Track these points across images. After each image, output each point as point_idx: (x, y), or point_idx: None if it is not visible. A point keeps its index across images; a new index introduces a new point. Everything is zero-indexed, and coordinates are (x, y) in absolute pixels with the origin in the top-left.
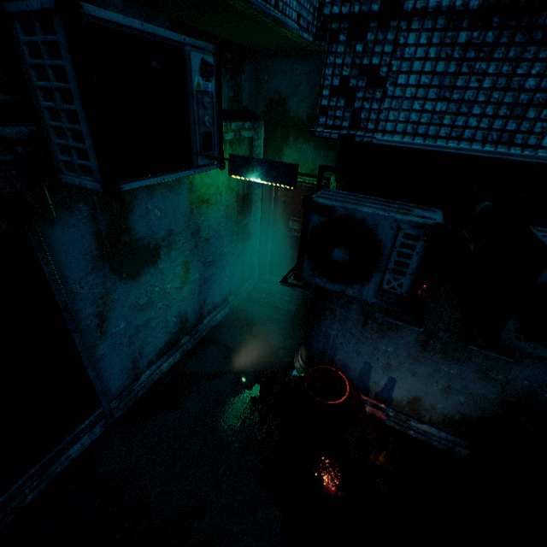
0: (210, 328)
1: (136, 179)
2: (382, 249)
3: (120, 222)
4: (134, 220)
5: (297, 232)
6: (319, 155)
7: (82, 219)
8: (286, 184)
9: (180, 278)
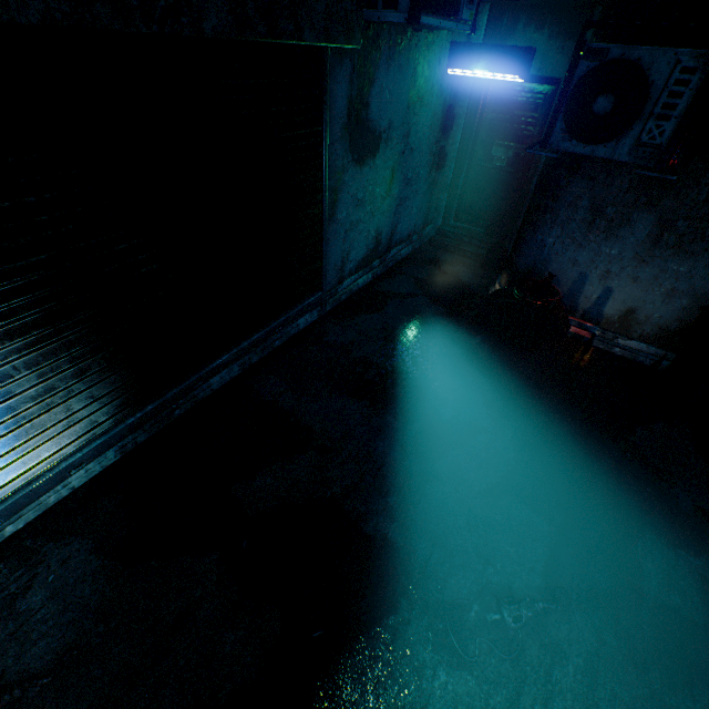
0: (395, 262)
1: (426, 15)
2: (651, 93)
3: (364, 94)
4: (372, 95)
5: (499, 161)
6: (552, 48)
7: (345, 77)
8: (519, 73)
9: (386, 186)
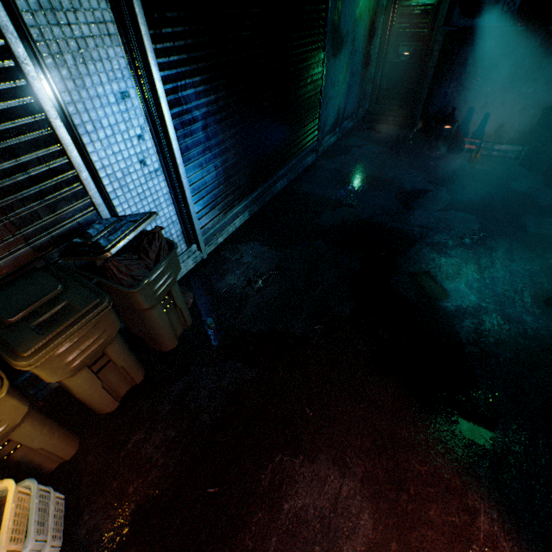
0: (346, 131)
1: None
2: None
3: (339, 10)
4: (341, 12)
5: (404, 56)
6: None
7: None
8: None
9: (343, 75)
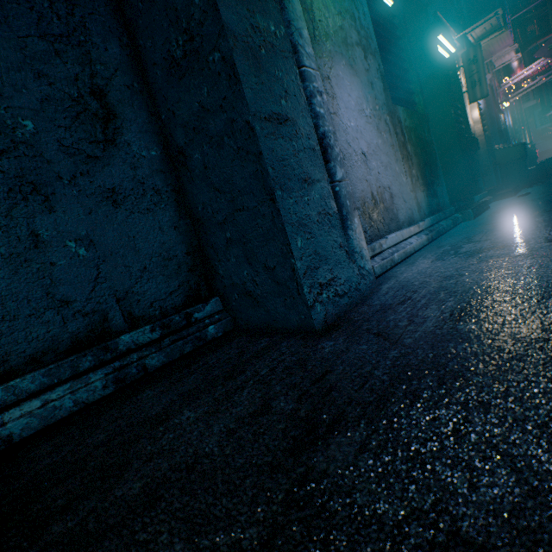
0: None
1: None
2: None
3: None
4: None
5: None
6: None
7: None
8: None
9: None
